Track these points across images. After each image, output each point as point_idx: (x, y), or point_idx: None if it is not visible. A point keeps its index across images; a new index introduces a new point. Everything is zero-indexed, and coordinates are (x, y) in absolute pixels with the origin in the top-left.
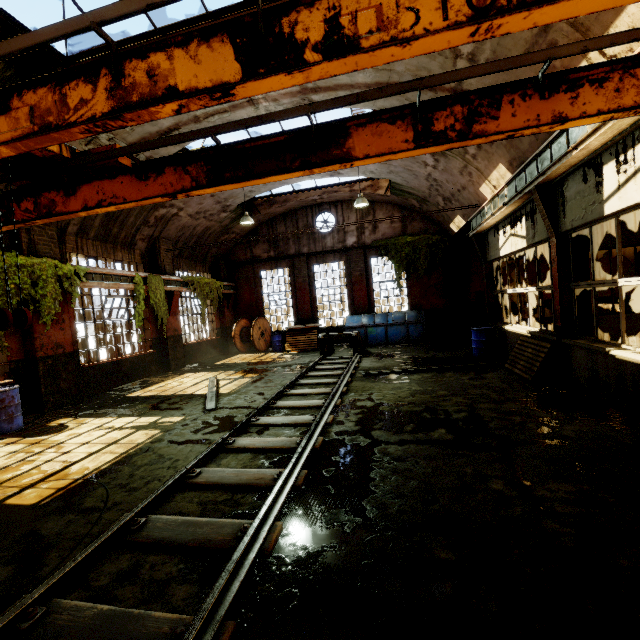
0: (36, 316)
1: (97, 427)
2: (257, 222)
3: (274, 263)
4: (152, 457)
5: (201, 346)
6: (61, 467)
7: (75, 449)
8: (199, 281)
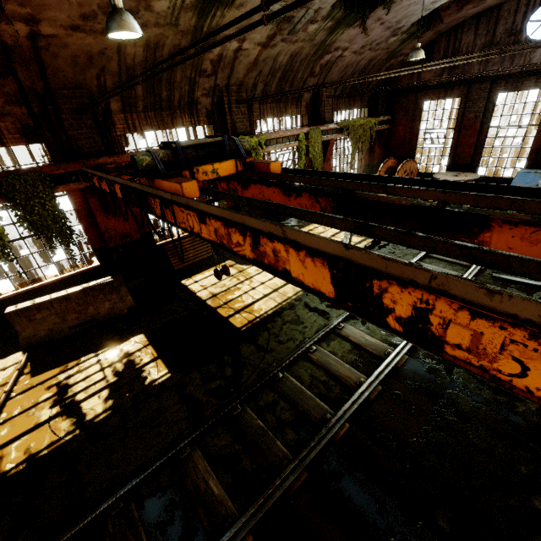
0: None
1: None
2: (435, 34)
3: (443, 91)
4: (293, 316)
5: None
6: (251, 302)
7: (257, 287)
8: (354, 124)
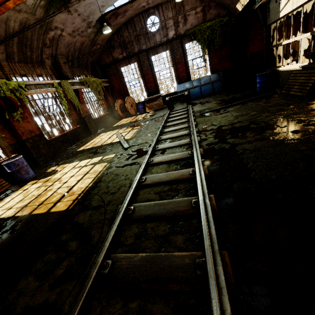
0: (10, 117)
1: (73, 168)
2: (110, 33)
3: (127, 61)
4: (112, 176)
5: (102, 119)
6: (67, 190)
7: (69, 180)
8: (89, 80)
